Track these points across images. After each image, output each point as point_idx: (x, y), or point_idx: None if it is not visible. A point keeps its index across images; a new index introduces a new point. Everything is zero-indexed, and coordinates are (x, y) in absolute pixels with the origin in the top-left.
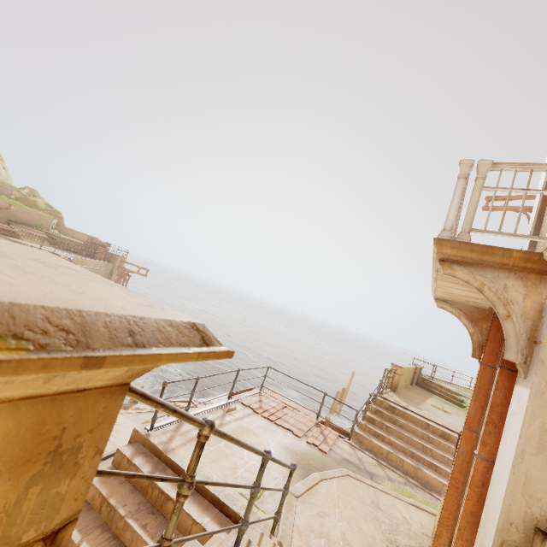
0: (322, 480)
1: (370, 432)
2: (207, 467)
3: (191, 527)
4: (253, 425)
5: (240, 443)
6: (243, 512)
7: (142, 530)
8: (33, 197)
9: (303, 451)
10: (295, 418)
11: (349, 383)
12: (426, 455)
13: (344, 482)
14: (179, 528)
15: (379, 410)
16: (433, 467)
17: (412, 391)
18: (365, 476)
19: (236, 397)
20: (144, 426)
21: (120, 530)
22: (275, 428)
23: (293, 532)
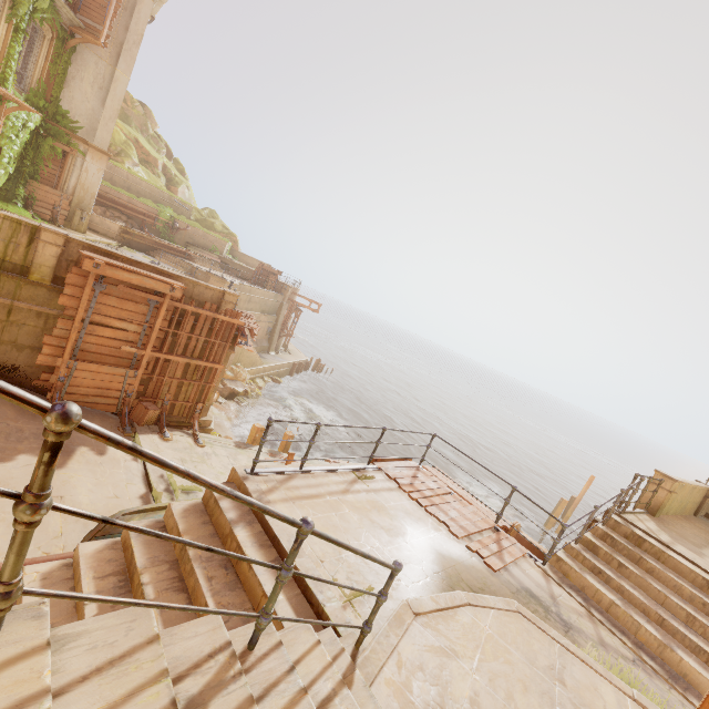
0: (469, 605)
1: (585, 563)
2: None
3: (260, 599)
4: (391, 503)
5: (200, 481)
6: (329, 605)
7: (205, 581)
8: (212, 218)
9: (457, 558)
10: (460, 511)
11: (582, 491)
12: (692, 632)
13: (507, 620)
14: (250, 596)
15: (611, 536)
16: (703, 654)
17: (693, 523)
18: (554, 624)
19: (380, 464)
20: (246, 467)
21: (186, 573)
22: (423, 516)
23: (389, 659)
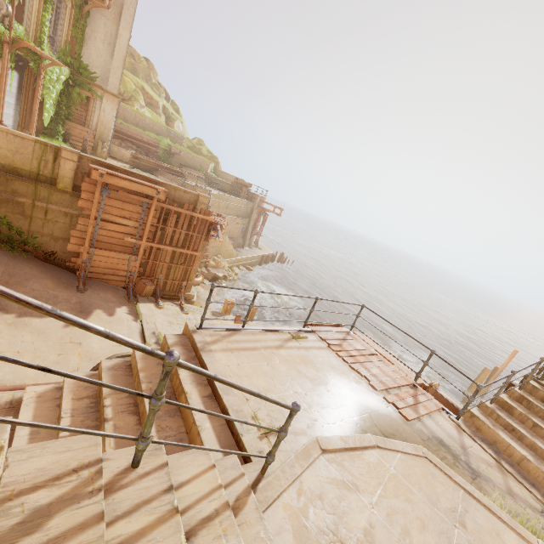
0: (377, 447)
1: (499, 421)
2: (235, 377)
3: (191, 426)
4: (319, 359)
5: (0, 292)
6: (246, 435)
7: None
8: (200, 145)
9: (373, 406)
10: (382, 369)
11: (505, 362)
12: None
13: (413, 463)
14: (185, 422)
15: (527, 399)
16: None
17: None
18: (462, 471)
19: (314, 328)
20: (197, 323)
21: (140, 401)
22: (347, 371)
23: (290, 486)
